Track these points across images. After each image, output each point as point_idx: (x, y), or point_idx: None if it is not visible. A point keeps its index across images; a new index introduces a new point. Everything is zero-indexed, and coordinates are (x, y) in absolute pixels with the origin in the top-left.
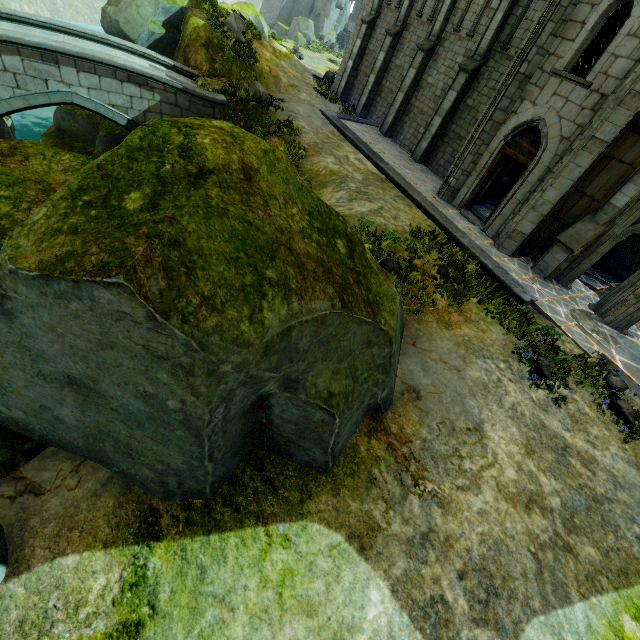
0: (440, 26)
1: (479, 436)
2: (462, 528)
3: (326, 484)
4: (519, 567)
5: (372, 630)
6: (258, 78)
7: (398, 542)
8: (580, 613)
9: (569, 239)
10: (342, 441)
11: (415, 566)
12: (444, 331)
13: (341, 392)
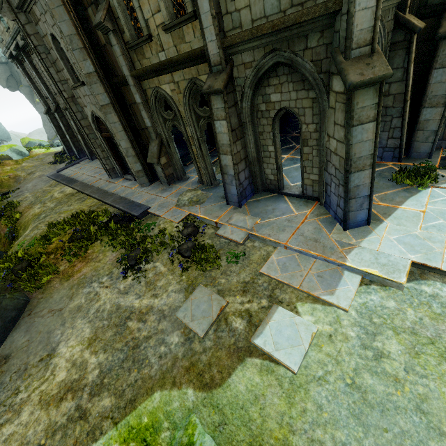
0: None
1: (48, 360)
2: None
3: None
4: None
5: None
6: None
7: None
8: None
9: (151, 159)
10: None
11: None
12: (64, 284)
13: None
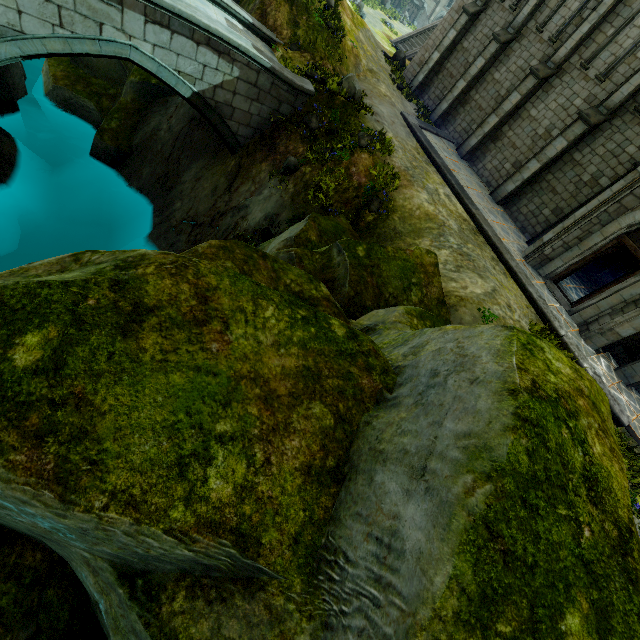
0: (566, 54)
1: None
2: None
3: None
4: None
5: None
6: (341, 57)
7: None
8: None
9: None
10: None
11: None
12: None
13: None
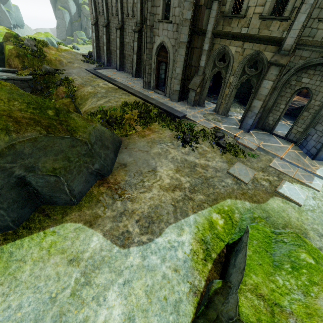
0: (120, 16)
1: (154, 172)
2: (140, 205)
3: (75, 208)
4: (166, 211)
5: (92, 250)
6: (49, 63)
7: (109, 218)
8: (192, 218)
9: (192, 86)
10: (77, 189)
11: (116, 224)
12: (142, 139)
13: (61, 167)
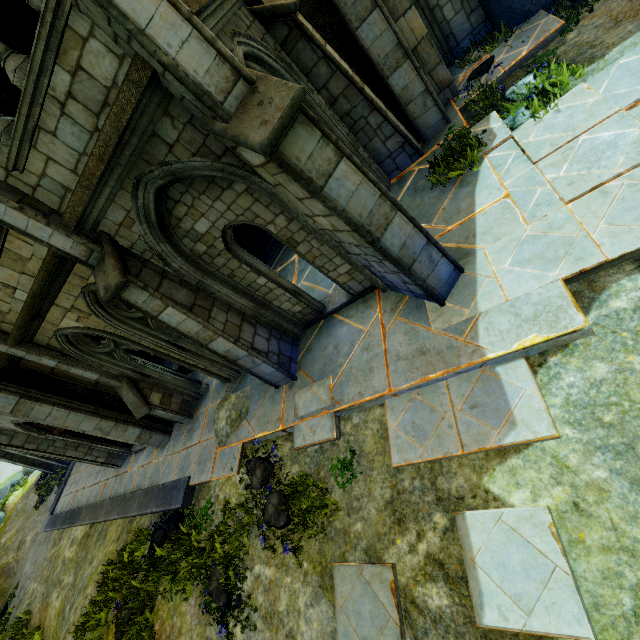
0: None
1: None
2: None
3: None
4: None
5: None
6: None
7: None
8: None
9: (137, 412)
10: None
11: None
12: None
13: None
